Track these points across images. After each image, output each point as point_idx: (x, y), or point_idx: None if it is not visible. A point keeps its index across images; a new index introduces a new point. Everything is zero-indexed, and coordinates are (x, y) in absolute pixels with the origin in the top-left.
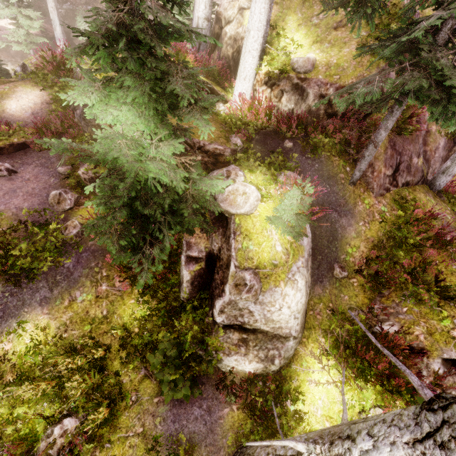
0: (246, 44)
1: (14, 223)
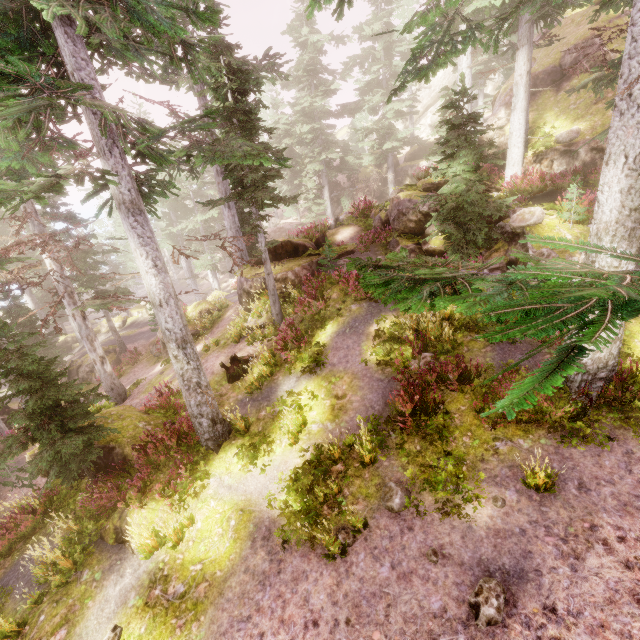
0: (510, 142)
1: None
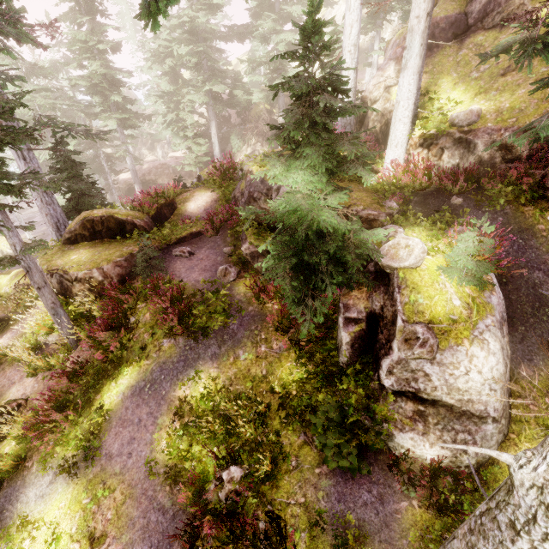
0: (395, 115)
1: (193, 291)
